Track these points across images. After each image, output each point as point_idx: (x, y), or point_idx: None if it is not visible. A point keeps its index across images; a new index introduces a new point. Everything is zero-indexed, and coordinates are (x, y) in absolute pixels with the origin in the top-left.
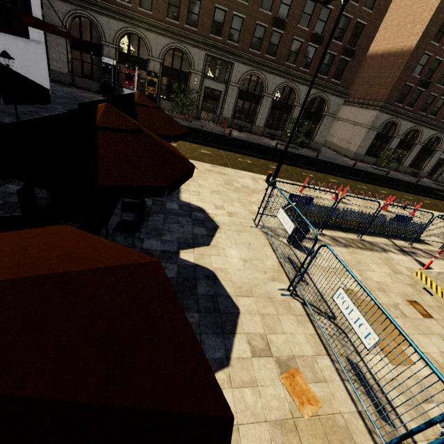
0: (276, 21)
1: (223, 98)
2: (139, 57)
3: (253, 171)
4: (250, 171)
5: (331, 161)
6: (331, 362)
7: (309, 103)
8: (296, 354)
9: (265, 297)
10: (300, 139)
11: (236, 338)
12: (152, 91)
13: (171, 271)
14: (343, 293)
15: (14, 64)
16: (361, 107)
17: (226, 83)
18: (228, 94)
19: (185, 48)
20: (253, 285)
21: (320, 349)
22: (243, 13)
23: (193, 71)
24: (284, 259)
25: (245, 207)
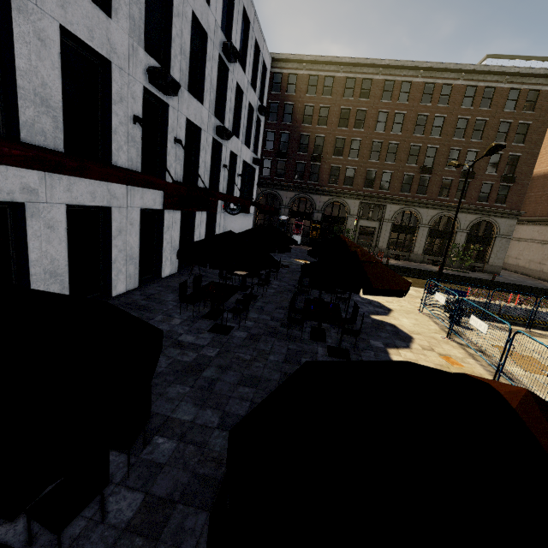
0: (422, 170)
1: (377, 233)
2: (305, 212)
3: (415, 286)
4: (412, 286)
5: (514, 283)
6: (476, 361)
7: (474, 228)
8: (451, 354)
9: (430, 337)
10: (467, 262)
11: (412, 344)
12: (315, 234)
13: (368, 320)
14: (473, 317)
15: (237, 228)
16: (546, 225)
17: (379, 221)
18: (382, 229)
19: (342, 200)
20: (421, 332)
21: (469, 357)
22: (391, 170)
23: (349, 215)
24: (442, 320)
25: (411, 304)
